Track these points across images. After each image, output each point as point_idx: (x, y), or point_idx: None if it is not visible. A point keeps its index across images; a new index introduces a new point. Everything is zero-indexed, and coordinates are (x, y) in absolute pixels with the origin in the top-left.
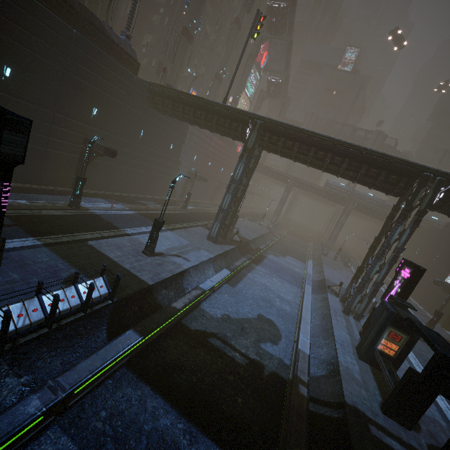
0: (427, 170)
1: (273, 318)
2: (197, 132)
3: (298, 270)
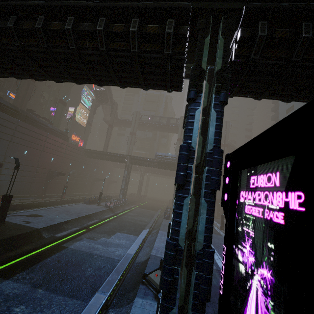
0: (199, 2)
1: None
2: None
3: (120, 252)
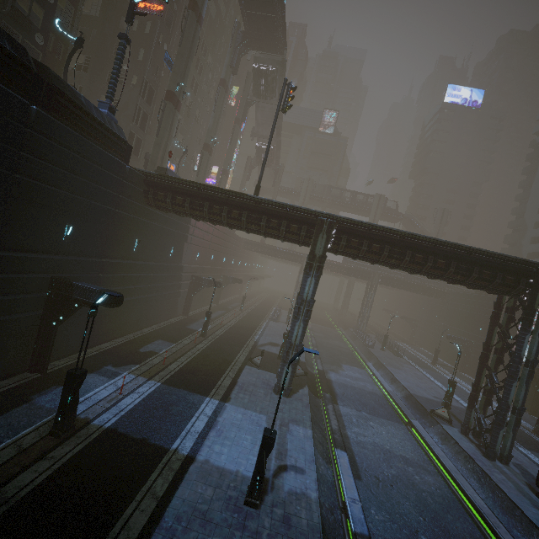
0: None
1: (446, 525)
2: (200, 223)
3: (371, 386)
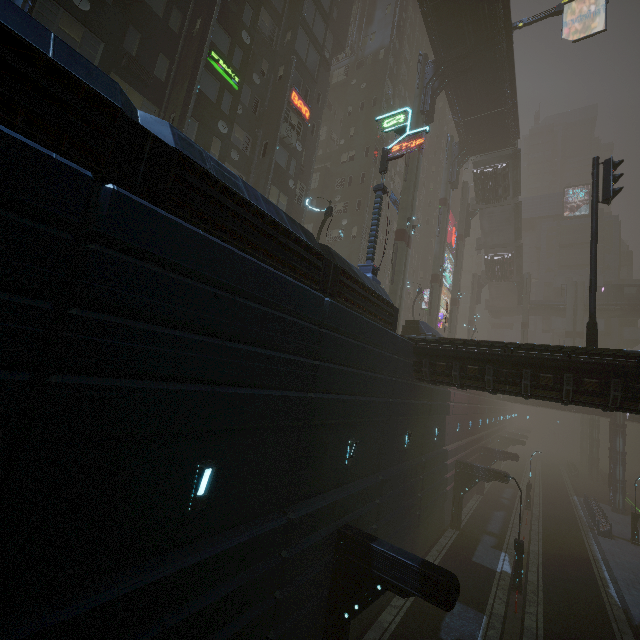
0: None
1: None
2: None
3: None
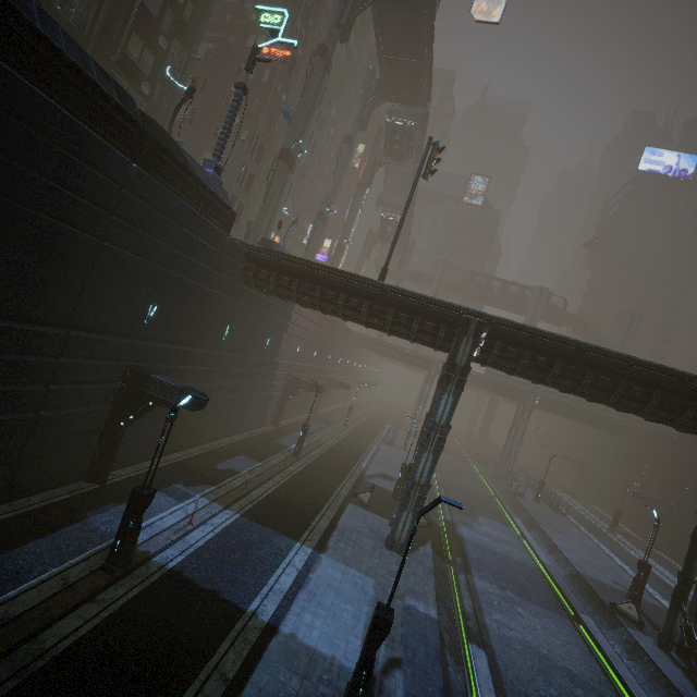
0: None
1: None
2: (305, 309)
3: (519, 554)
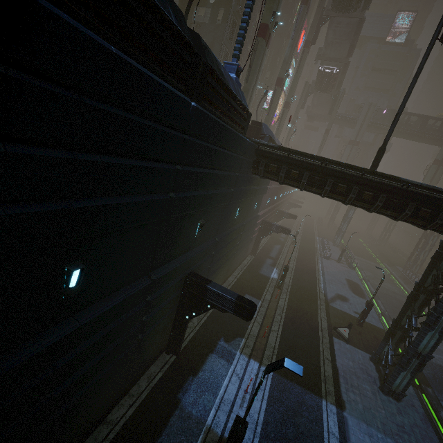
0: None
1: None
2: None
3: None
